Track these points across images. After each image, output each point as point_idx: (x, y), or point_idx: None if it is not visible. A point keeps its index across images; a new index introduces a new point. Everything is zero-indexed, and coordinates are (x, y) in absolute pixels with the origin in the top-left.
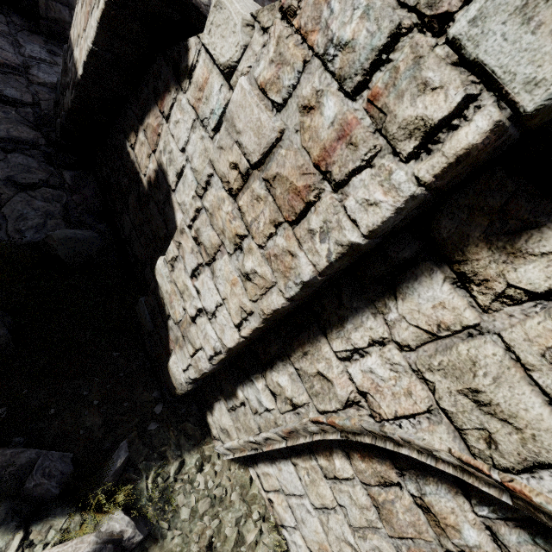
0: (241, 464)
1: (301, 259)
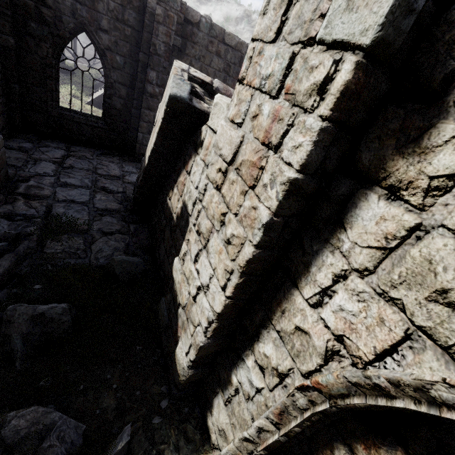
0: None
1: (260, 208)
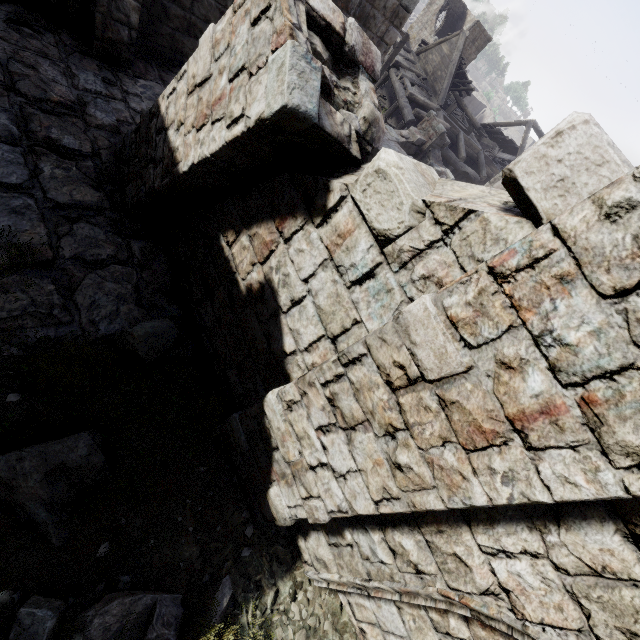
0: (330, 589)
1: (474, 485)
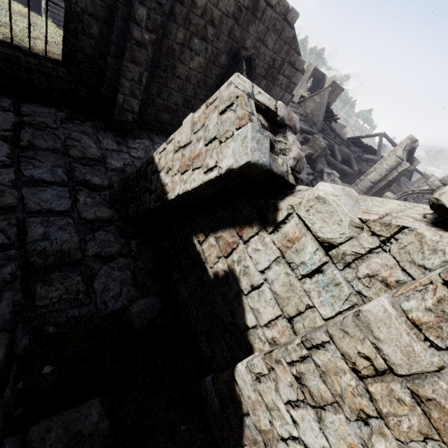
0: None
1: None
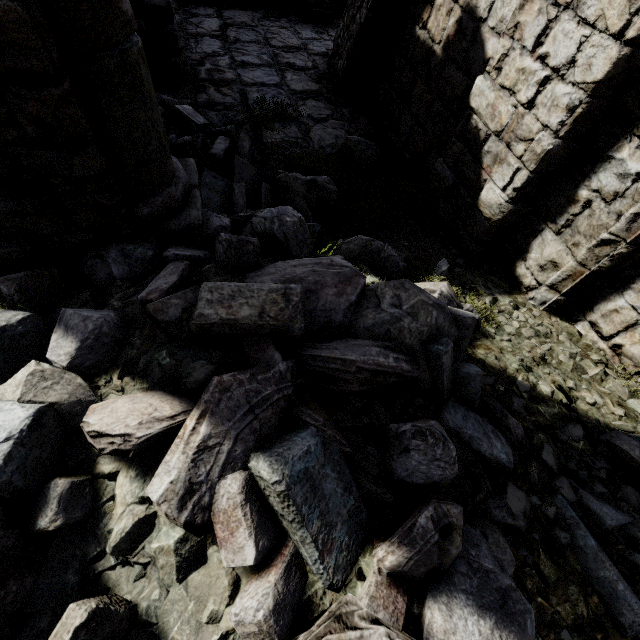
0: (562, 319)
1: None
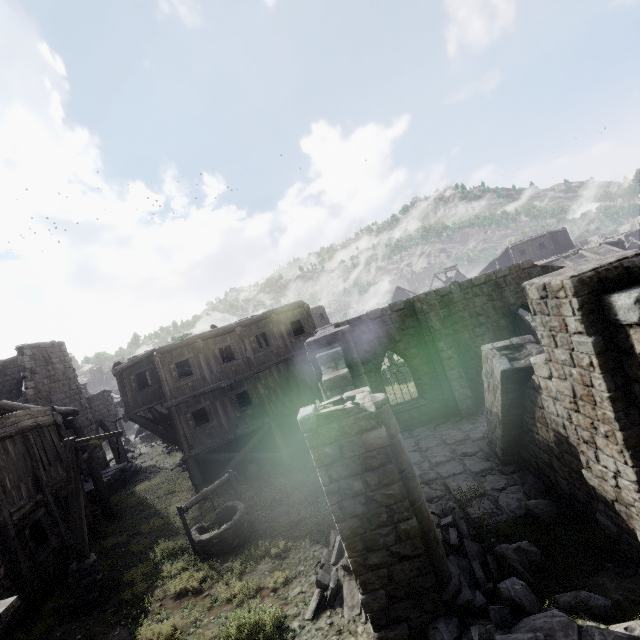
0: None
1: (606, 412)
